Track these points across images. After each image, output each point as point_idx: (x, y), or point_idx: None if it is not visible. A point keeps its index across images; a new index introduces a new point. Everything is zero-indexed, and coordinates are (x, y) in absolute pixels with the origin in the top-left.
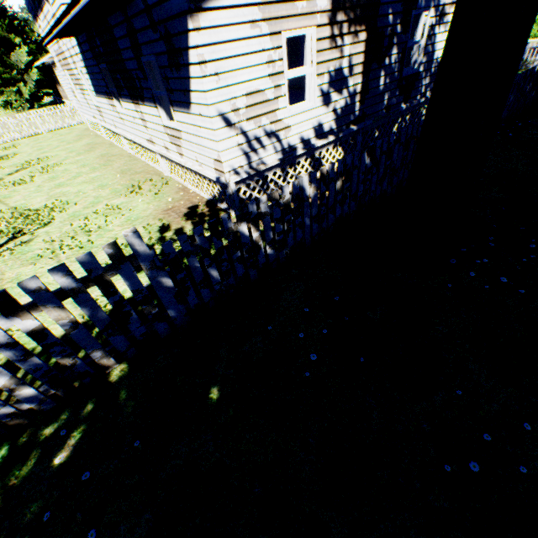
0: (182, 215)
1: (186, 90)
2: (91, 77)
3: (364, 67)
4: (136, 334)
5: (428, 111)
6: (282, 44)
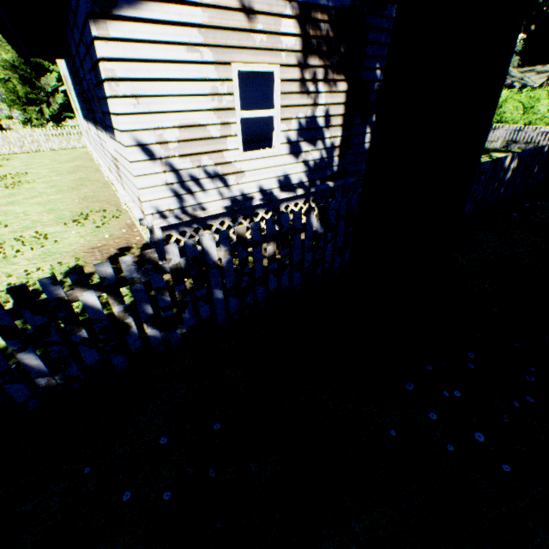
0: (107, 257)
1: (109, 112)
2: (78, 100)
3: (345, 120)
4: None
5: (366, 168)
6: (232, 76)
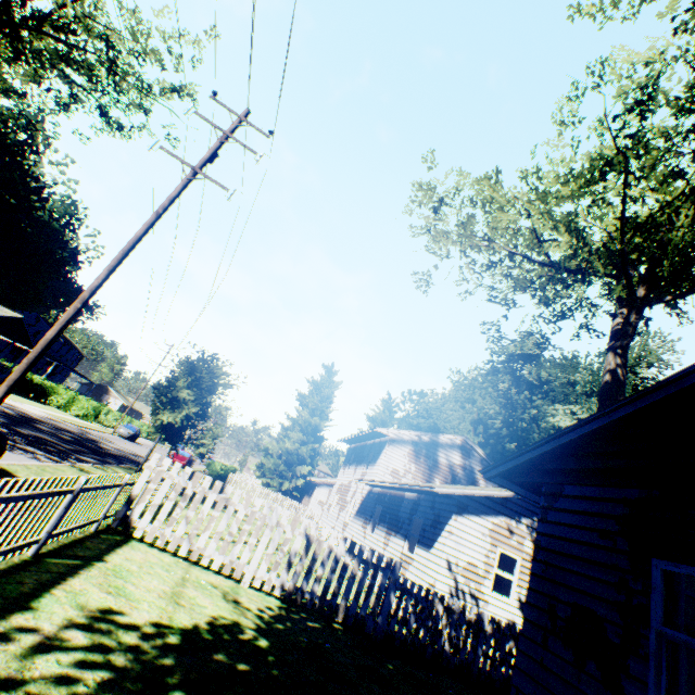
0: None
1: (433, 539)
2: (361, 506)
3: None
4: (361, 611)
5: None
6: (496, 551)
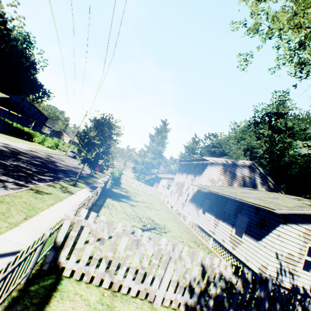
0: None
1: (261, 235)
2: (193, 197)
3: None
4: None
5: None
6: (306, 246)
